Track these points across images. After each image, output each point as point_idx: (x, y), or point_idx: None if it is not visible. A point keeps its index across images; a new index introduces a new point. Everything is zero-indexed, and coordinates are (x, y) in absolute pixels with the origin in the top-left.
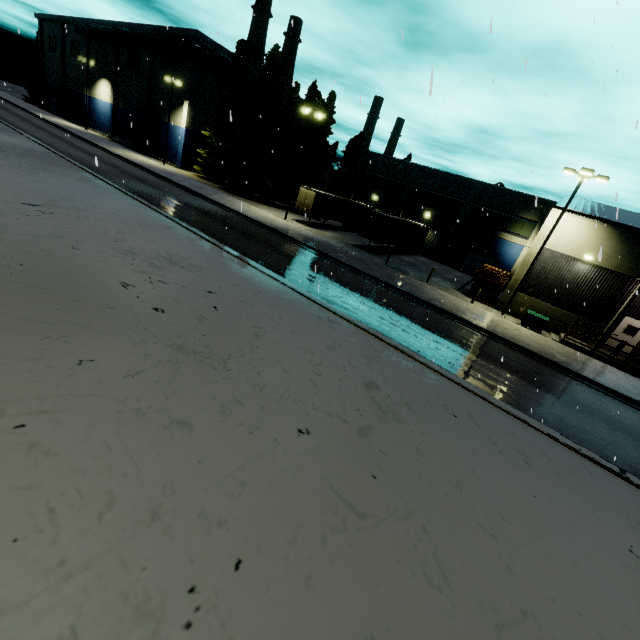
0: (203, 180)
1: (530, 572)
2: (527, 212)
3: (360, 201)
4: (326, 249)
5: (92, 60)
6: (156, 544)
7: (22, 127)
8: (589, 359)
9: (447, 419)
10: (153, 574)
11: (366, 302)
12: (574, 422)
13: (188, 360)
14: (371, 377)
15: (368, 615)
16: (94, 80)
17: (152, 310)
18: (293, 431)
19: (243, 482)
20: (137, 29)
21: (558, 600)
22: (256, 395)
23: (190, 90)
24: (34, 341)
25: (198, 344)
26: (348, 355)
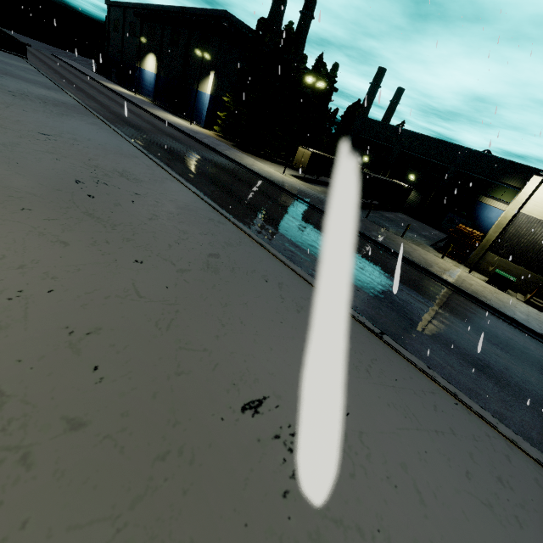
0: (220, 138)
1: (231, 342)
2: (511, 179)
3: None
4: (314, 201)
5: (144, 38)
6: (14, 275)
7: (89, 92)
8: None
9: (257, 281)
10: (6, 282)
11: None
12: (519, 373)
13: (90, 220)
14: (219, 252)
15: (106, 323)
16: (144, 54)
17: (86, 196)
18: (132, 260)
19: (80, 269)
20: (179, 11)
21: (237, 354)
22: (122, 242)
23: (216, 62)
24: (3, 196)
25: (104, 215)
26: (213, 240)
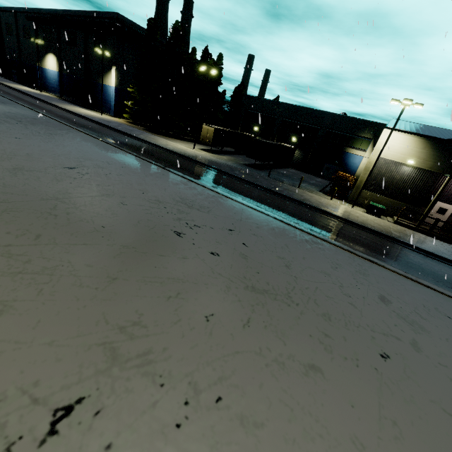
0: (131, 124)
1: None
2: (364, 132)
3: (245, 132)
4: (226, 169)
5: (40, 39)
6: None
7: None
8: (415, 233)
9: (448, 321)
10: None
11: (259, 205)
12: None
13: (267, 300)
14: (377, 291)
15: None
16: (43, 55)
17: (211, 255)
18: (379, 357)
19: (393, 421)
20: (72, 14)
21: None
22: (331, 326)
23: (116, 58)
24: (163, 303)
25: (261, 282)
26: (349, 273)
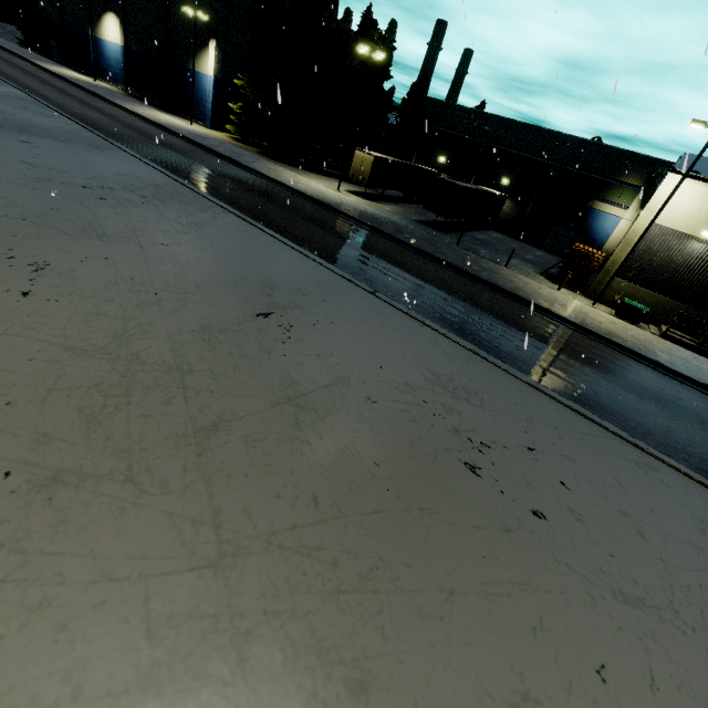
0: (238, 143)
1: None
2: (630, 175)
3: (423, 164)
4: (390, 229)
5: None
6: None
7: (26, 83)
8: (695, 356)
9: None
10: None
11: (442, 295)
12: (682, 434)
13: (652, 623)
14: None
15: None
16: (98, 14)
17: (535, 517)
18: None
19: None
20: None
21: None
22: None
23: (216, 25)
24: (534, 645)
25: (626, 580)
26: None
